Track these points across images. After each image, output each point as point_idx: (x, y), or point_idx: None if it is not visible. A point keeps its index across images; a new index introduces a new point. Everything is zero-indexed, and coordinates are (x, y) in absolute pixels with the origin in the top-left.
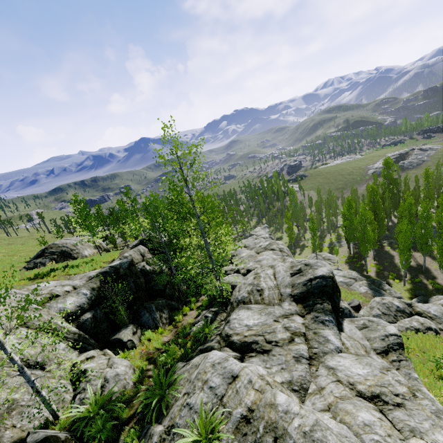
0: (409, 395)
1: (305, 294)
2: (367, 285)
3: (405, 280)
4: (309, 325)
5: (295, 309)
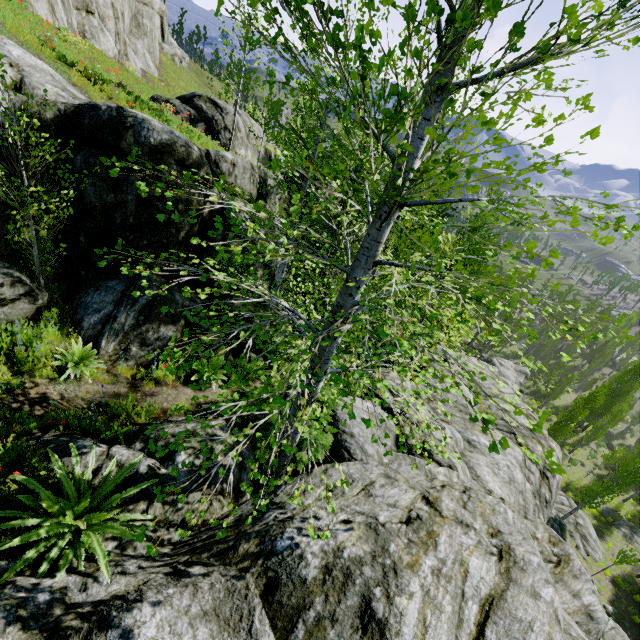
0: None
1: None
2: None
3: None
4: None
5: None
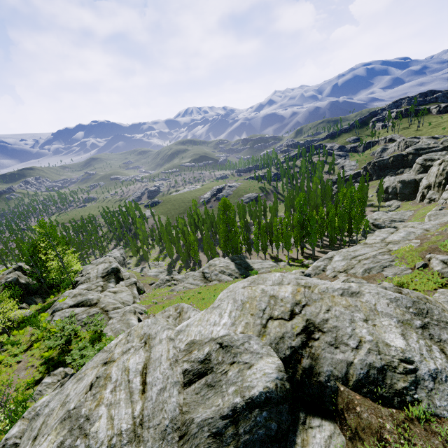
0: (125, 291)
1: (106, 275)
2: (166, 274)
3: (186, 268)
4: (105, 283)
5: (101, 280)
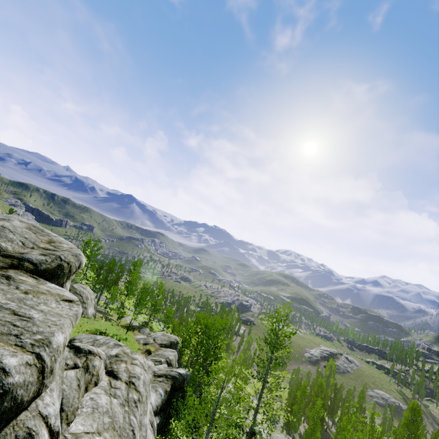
0: None
1: None
2: None
3: None
4: None
5: None
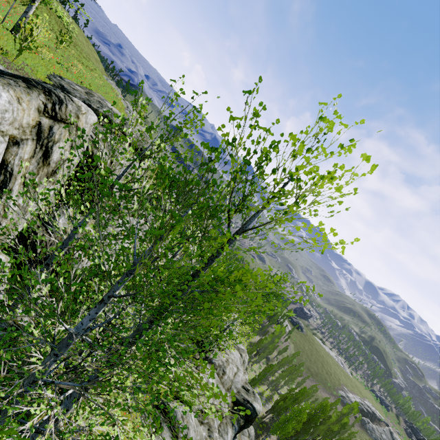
0: None
1: (239, 403)
2: None
3: None
4: (227, 417)
5: (229, 402)
